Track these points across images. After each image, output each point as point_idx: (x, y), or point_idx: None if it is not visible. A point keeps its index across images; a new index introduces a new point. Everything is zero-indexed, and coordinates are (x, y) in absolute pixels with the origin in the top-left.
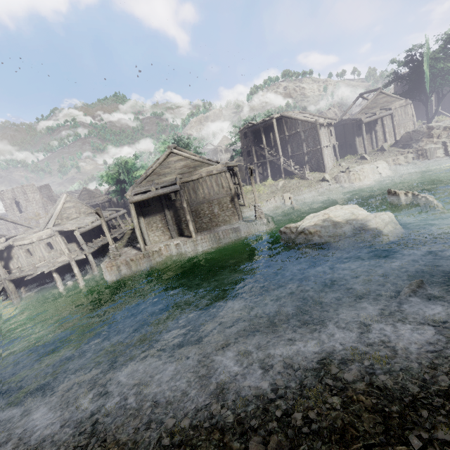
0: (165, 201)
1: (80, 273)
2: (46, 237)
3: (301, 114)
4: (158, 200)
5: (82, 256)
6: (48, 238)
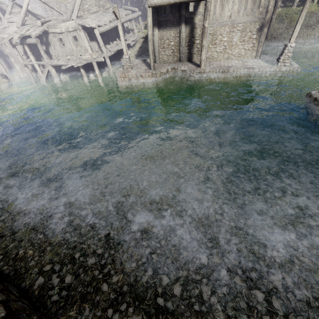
0: (185, 12)
1: (100, 75)
2: (72, 29)
3: None
4: (177, 9)
5: (101, 59)
6: (74, 31)
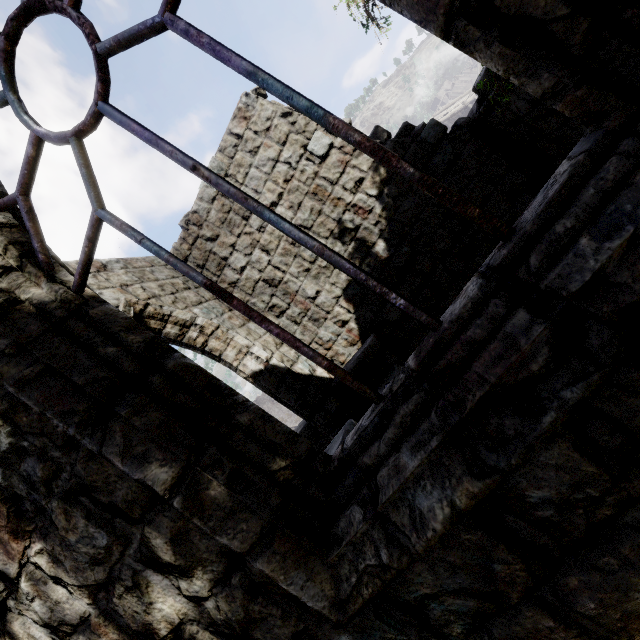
0: None
1: None
2: None
3: (438, 116)
4: None
5: None
6: None
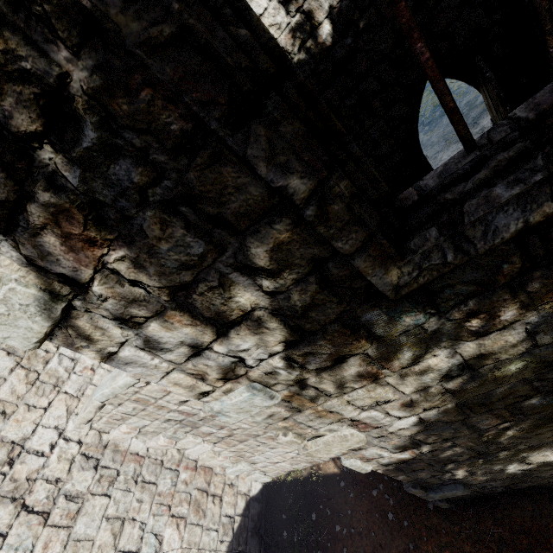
0: None
1: None
2: None
3: None
4: None
5: None
6: None
